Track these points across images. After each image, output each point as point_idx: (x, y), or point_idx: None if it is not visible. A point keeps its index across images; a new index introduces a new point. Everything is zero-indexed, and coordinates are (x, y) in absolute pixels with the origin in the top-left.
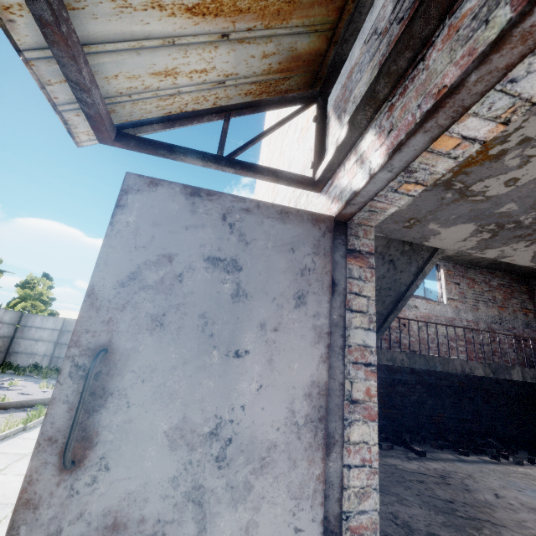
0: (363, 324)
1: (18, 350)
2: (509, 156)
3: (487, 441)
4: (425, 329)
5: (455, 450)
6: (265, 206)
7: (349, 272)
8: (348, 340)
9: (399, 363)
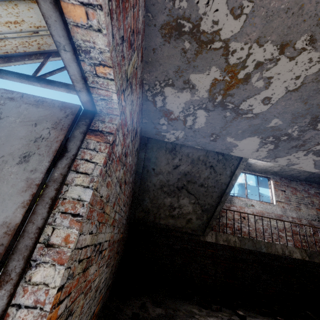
0: (84, 183)
1: None
2: (254, 78)
3: (306, 314)
4: (259, 222)
5: (275, 318)
6: (28, 97)
7: (86, 145)
8: (65, 194)
9: (232, 244)
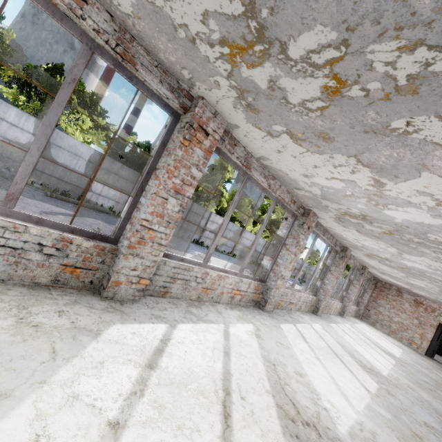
0: None
1: (306, 277)
2: None
3: None
4: None
5: None
6: None
7: None
8: None
9: None
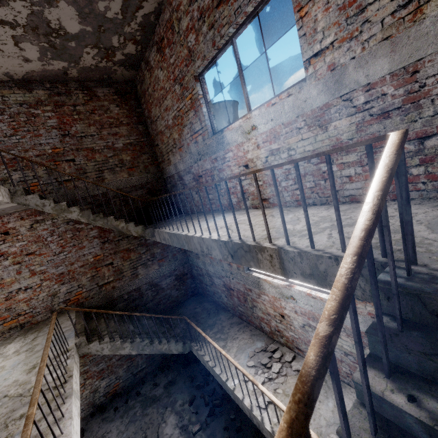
0: None
1: None
2: None
3: None
4: (309, 330)
5: None
6: None
7: None
8: None
9: (208, 369)
